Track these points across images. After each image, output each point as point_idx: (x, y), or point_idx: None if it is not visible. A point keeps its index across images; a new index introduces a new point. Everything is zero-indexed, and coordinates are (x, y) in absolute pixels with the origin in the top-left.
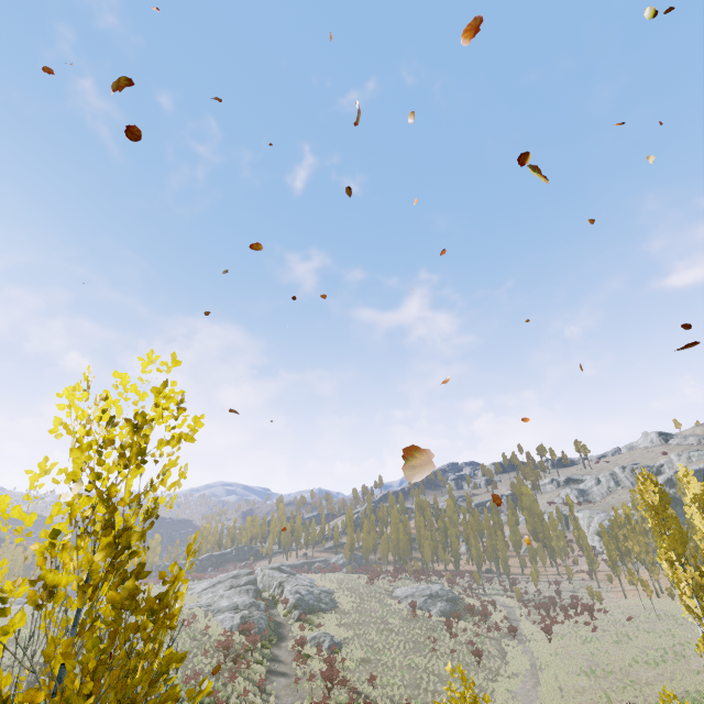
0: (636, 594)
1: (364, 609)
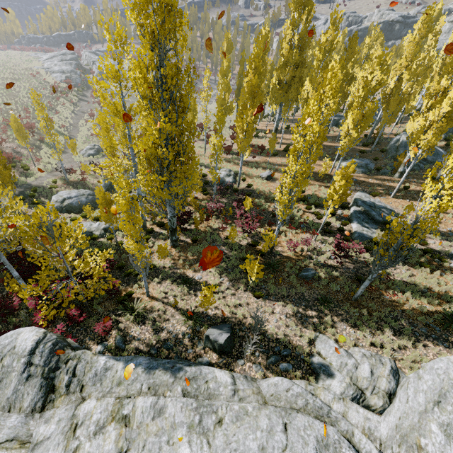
0: None
1: None
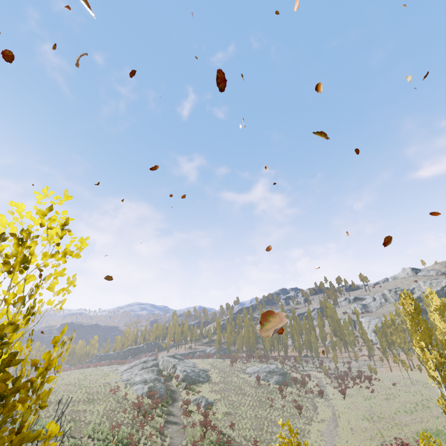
0: (398, 369)
1: (227, 381)
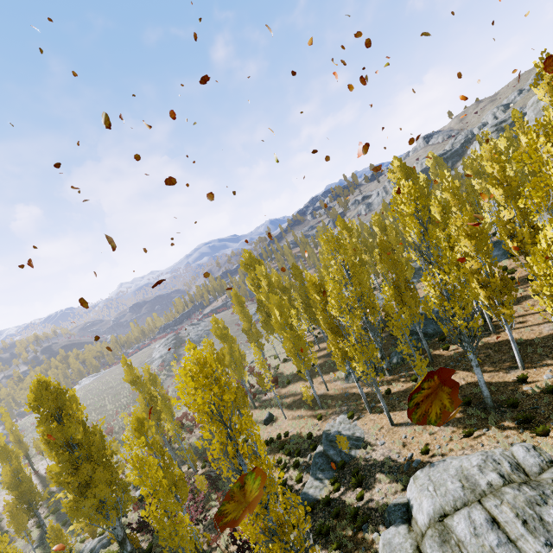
0: None
1: None
